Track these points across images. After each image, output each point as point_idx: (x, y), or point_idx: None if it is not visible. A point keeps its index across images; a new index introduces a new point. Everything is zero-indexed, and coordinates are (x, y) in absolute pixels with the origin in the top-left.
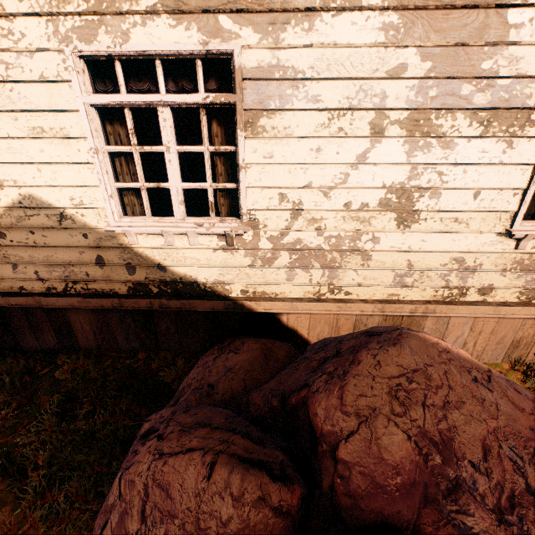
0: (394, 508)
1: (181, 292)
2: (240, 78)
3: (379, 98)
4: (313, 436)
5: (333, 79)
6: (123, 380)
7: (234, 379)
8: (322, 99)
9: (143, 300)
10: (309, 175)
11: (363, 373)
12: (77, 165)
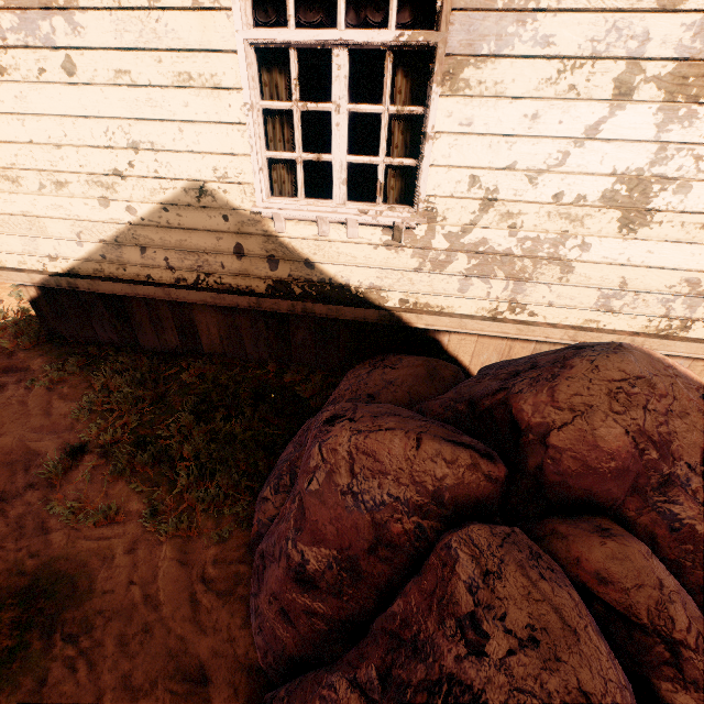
0: (603, 487)
1: (328, 296)
2: (449, 8)
3: (638, 41)
4: (515, 431)
5: (577, 11)
6: (255, 391)
7: (397, 392)
8: (555, 41)
9: (284, 301)
10: (515, 152)
11: (577, 376)
12: (225, 126)
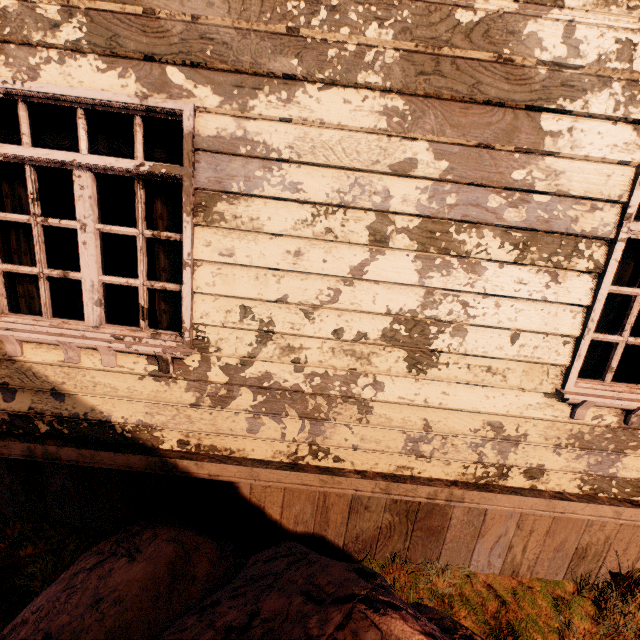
0: None
1: (85, 434)
2: (190, 147)
3: (381, 197)
4: None
5: (319, 166)
6: None
7: (90, 630)
8: (304, 188)
9: (17, 443)
10: (285, 285)
11: None
12: None
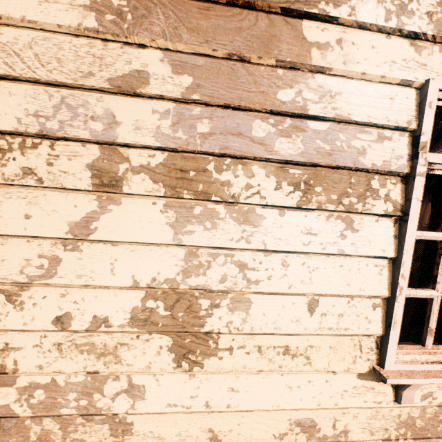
0: None
1: None
2: None
3: (103, 123)
4: None
5: (2, 78)
6: None
7: None
8: None
9: None
10: None
11: None
12: None
